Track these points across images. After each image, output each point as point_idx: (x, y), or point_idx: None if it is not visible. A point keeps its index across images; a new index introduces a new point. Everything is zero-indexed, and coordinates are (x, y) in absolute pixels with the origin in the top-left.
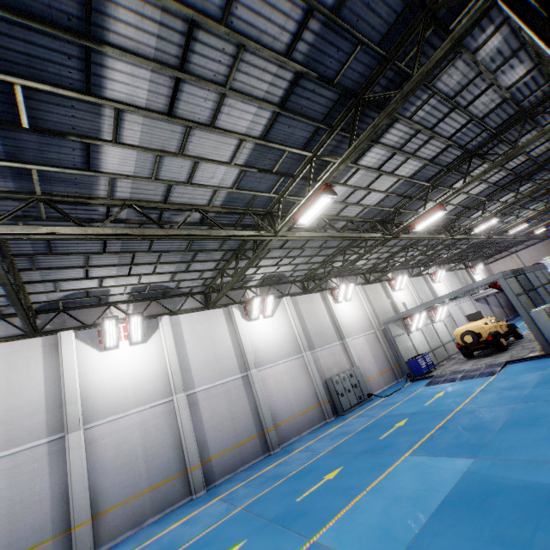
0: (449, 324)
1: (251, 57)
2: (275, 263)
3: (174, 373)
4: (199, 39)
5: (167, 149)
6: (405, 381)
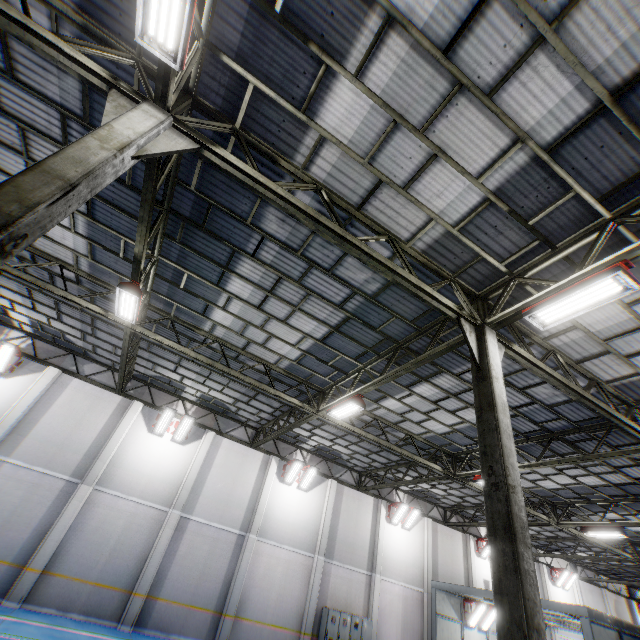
0: None
1: (315, 299)
2: (331, 438)
3: (185, 487)
4: (284, 284)
5: (253, 322)
6: None
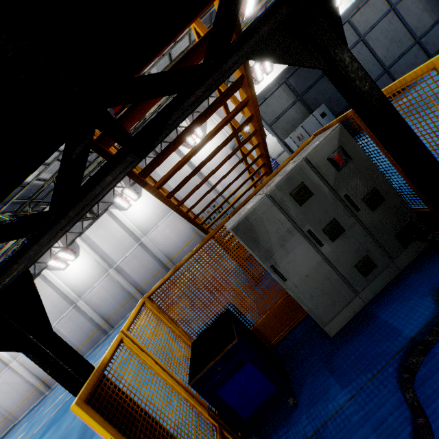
0: None
1: None
2: None
3: (100, 263)
4: None
5: None
6: None
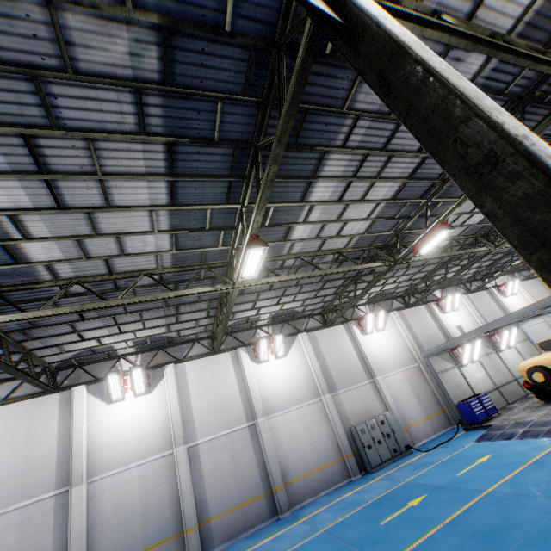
0: (525, 350)
1: (106, 144)
2: (275, 302)
3: (174, 424)
4: (44, 145)
5: (81, 234)
6: (459, 429)
